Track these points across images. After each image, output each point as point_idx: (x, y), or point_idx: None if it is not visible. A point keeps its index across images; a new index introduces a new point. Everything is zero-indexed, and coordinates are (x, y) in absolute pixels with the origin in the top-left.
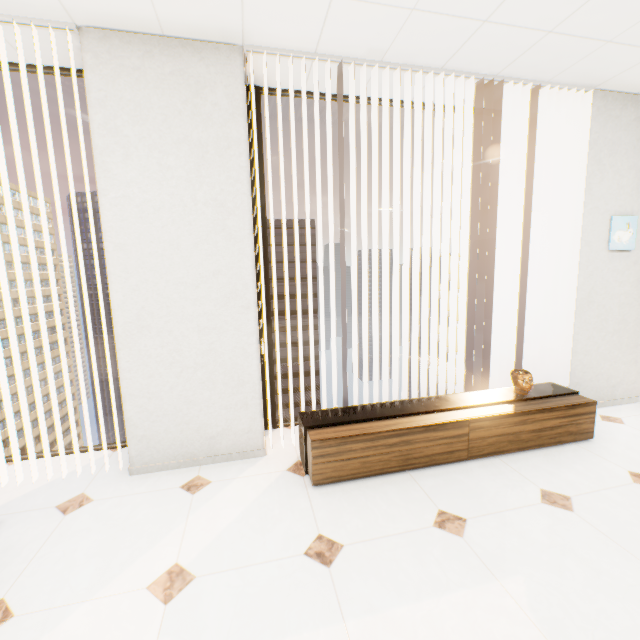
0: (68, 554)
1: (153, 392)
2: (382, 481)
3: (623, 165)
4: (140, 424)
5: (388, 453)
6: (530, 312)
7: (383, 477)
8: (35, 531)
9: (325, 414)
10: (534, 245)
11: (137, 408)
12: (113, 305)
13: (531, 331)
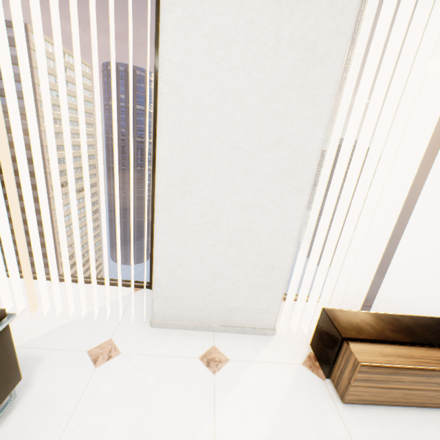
0: (98, 435)
1: (183, 259)
2: (421, 417)
3: None
4: (166, 286)
5: (436, 391)
6: None
7: (419, 410)
8: (68, 383)
9: (355, 320)
10: None
11: (166, 271)
12: (158, 162)
13: None
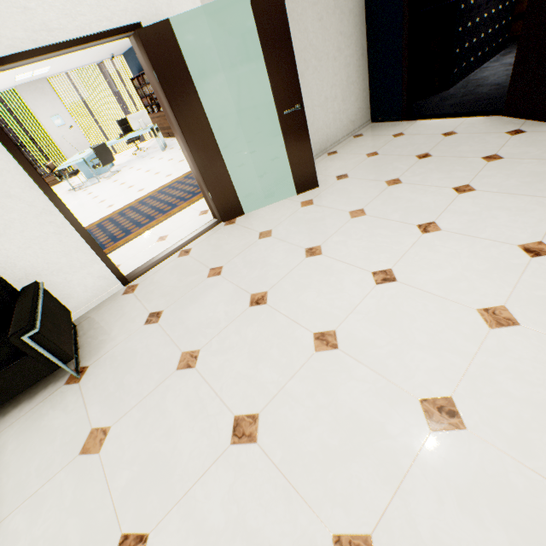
0: None
1: None
2: None
3: (44, 102)
4: None
5: None
6: (58, 149)
7: None
8: None
9: None
10: (44, 129)
11: None
12: None
13: (63, 154)
